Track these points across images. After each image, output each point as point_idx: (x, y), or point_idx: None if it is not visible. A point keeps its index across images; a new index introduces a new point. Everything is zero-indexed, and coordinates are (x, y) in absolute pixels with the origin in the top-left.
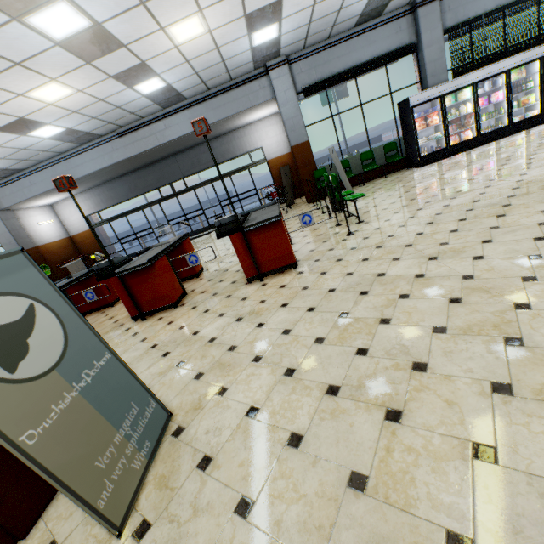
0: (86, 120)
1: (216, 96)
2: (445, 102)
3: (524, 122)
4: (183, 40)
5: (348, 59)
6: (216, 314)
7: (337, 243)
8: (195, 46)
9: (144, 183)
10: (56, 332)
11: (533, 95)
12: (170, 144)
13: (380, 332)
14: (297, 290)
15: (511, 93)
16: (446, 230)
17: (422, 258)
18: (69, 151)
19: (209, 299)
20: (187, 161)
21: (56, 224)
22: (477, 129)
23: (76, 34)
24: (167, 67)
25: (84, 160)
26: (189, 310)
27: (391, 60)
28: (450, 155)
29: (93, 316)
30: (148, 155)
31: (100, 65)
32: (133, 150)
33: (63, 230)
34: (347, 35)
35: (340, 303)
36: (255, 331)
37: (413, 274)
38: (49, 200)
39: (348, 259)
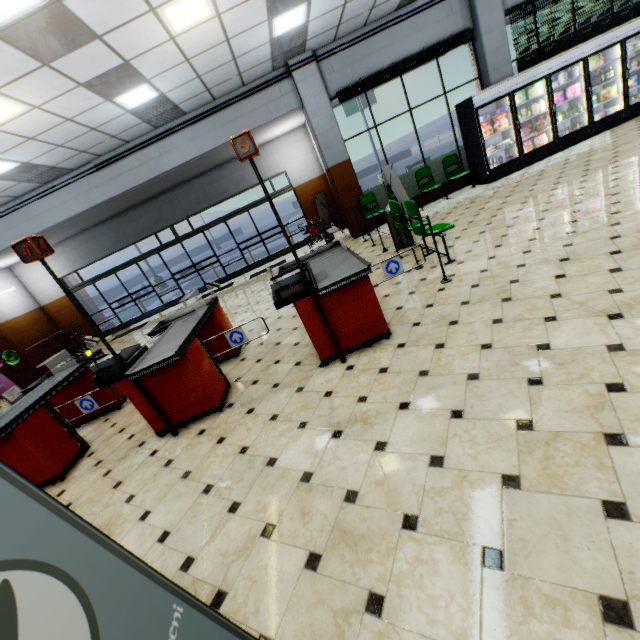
0: (48, 149)
1: (225, 108)
2: (515, 100)
3: (605, 121)
4: (181, 28)
5: (391, 53)
6: (293, 424)
7: (434, 295)
8: (197, 37)
9: (135, 228)
10: (70, 627)
11: (614, 87)
12: (168, 175)
13: (623, 465)
14: (411, 376)
15: (590, 85)
16: (602, 269)
17: (595, 317)
18: (27, 194)
19: (270, 395)
20: (190, 196)
21: (19, 293)
22: (553, 132)
23: (24, 18)
24: (160, 69)
25: (51, 204)
26: (244, 416)
27: (444, 52)
28: (523, 165)
29: (92, 427)
30: (139, 192)
31: (64, 68)
32: (118, 187)
33: (30, 300)
34: (387, 21)
35: (504, 402)
36: (376, 458)
37: (601, 344)
38: (6, 261)
39: (469, 321)
